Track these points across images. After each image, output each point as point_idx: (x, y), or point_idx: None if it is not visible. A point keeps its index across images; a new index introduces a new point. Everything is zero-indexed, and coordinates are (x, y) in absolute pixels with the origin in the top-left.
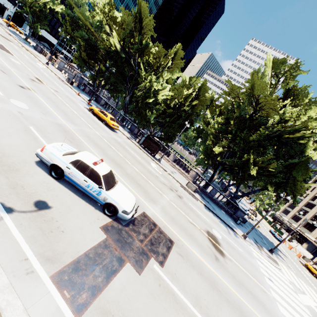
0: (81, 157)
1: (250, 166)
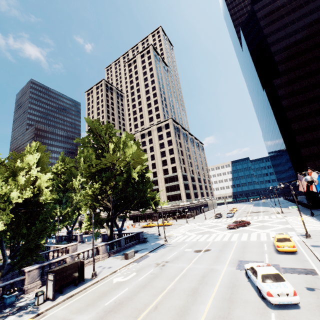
0: (275, 270)
1: (158, 202)
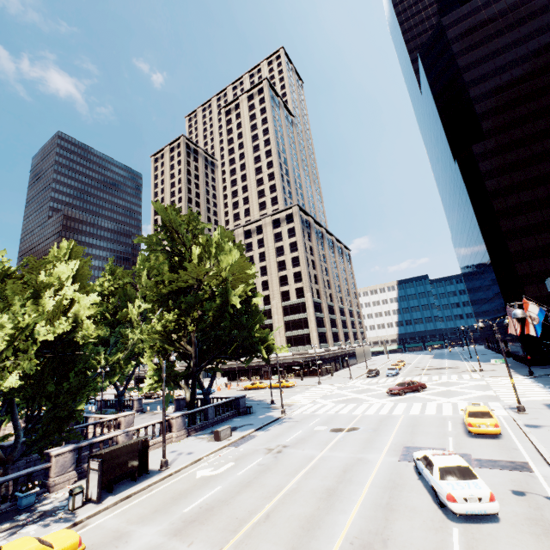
0: (462, 461)
1: (273, 347)
